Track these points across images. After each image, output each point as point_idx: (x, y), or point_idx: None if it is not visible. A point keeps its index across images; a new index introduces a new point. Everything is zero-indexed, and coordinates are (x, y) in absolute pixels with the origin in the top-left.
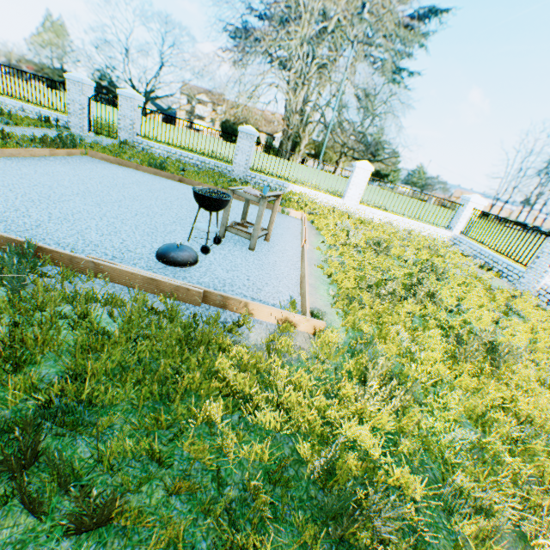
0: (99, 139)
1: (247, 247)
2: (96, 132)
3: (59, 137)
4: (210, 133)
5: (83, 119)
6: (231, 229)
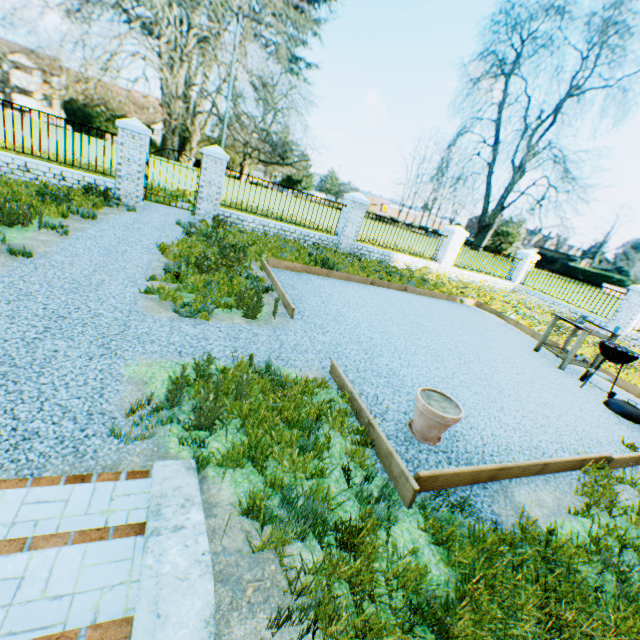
0: (162, 211)
1: (578, 373)
2: (155, 201)
3: (229, 244)
4: (315, 202)
5: (142, 185)
6: (572, 362)
